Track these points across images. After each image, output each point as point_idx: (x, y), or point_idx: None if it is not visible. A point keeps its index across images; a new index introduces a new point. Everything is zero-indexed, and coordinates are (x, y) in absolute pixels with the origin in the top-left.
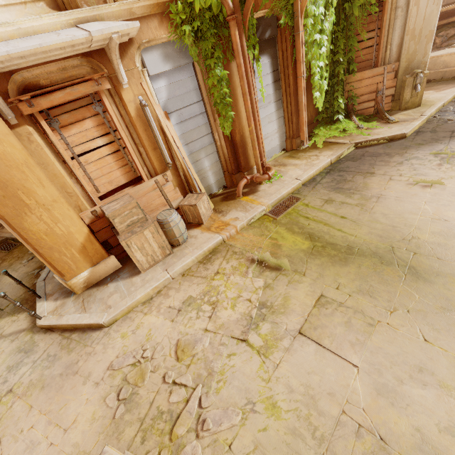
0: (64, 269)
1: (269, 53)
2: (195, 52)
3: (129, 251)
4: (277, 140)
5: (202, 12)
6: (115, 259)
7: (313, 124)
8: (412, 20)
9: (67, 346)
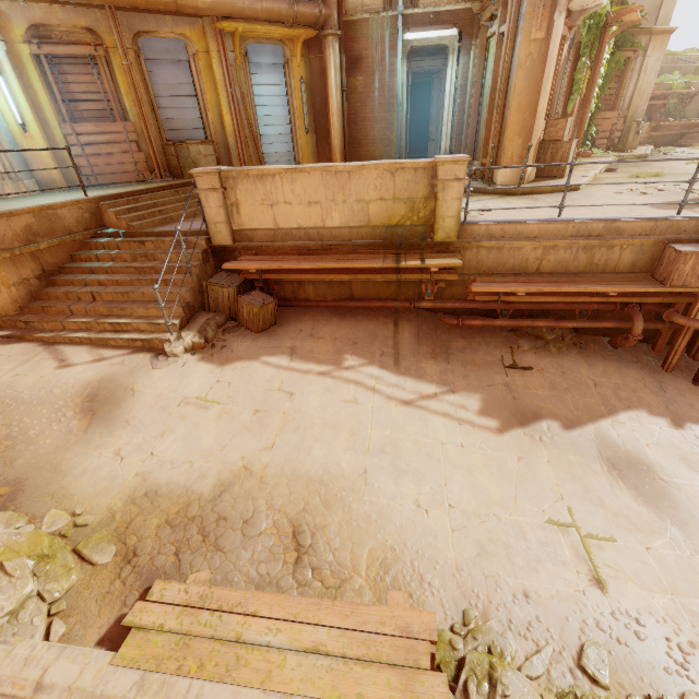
0: (529, 156)
1: None
2: (583, 41)
3: (570, 151)
4: None
5: (596, 17)
6: (535, 170)
7: None
8: (641, 82)
9: (562, 195)
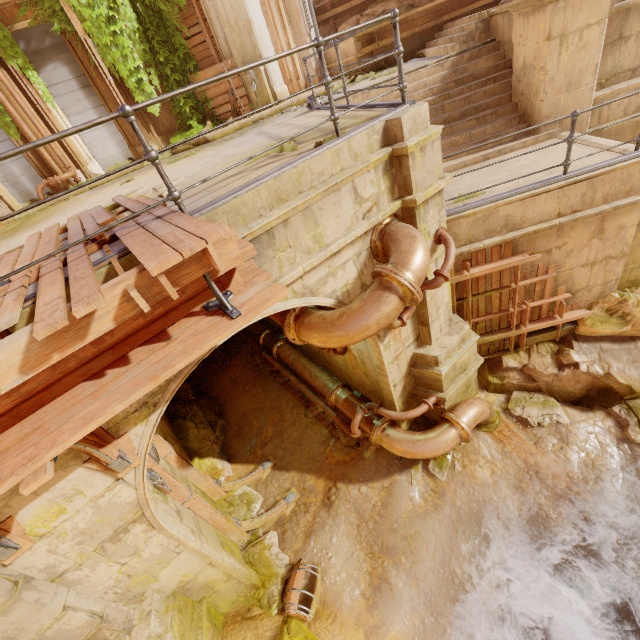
0: None
1: (62, 60)
2: None
3: None
4: (116, 148)
5: None
6: None
7: (175, 131)
8: (222, 11)
9: None
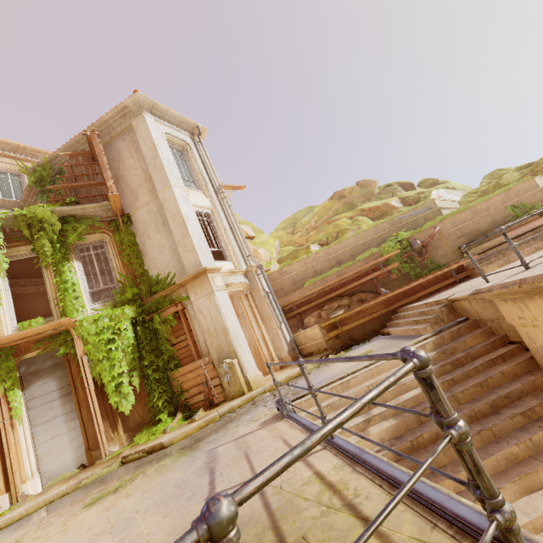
0: None
1: (55, 375)
2: None
3: None
4: (70, 454)
5: None
6: None
7: (145, 424)
8: (204, 323)
9: None
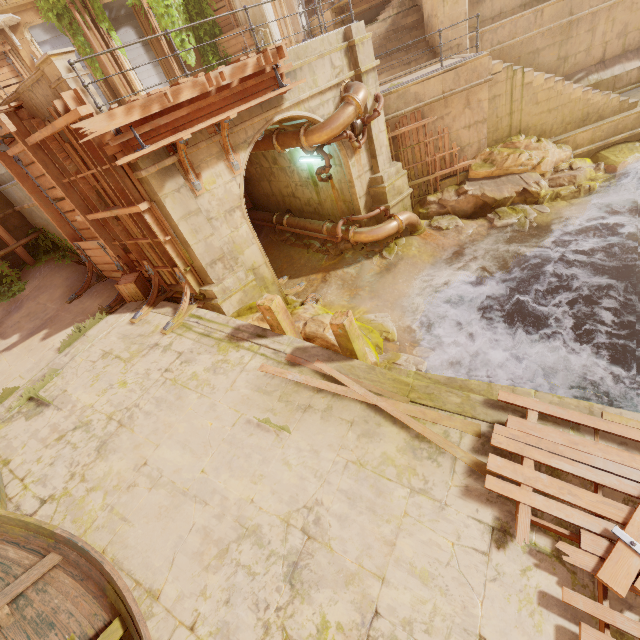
0: None
1: (131, 25)
2: (60, 28)
3: None
4: None
5: (57, 4)
6: None
7: None
8: None
9: None
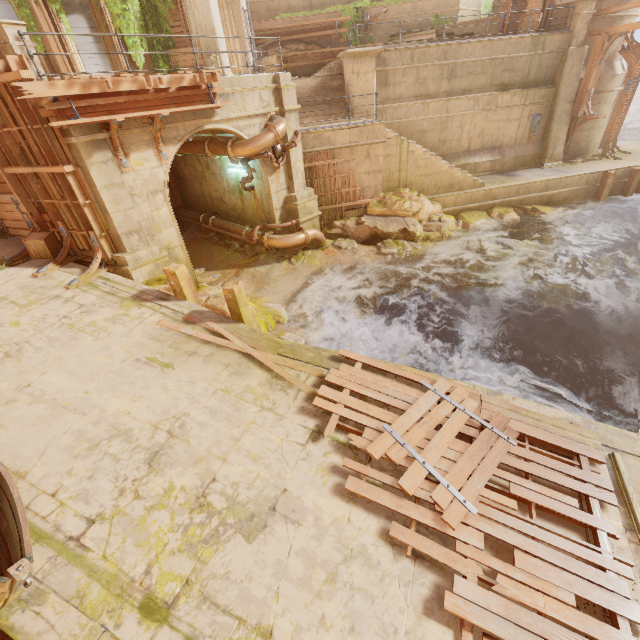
0: None
1: (84, 14)
2: None
3: None
4: None
5: None
6: None
7: None
8: (198, 18)
9: None
